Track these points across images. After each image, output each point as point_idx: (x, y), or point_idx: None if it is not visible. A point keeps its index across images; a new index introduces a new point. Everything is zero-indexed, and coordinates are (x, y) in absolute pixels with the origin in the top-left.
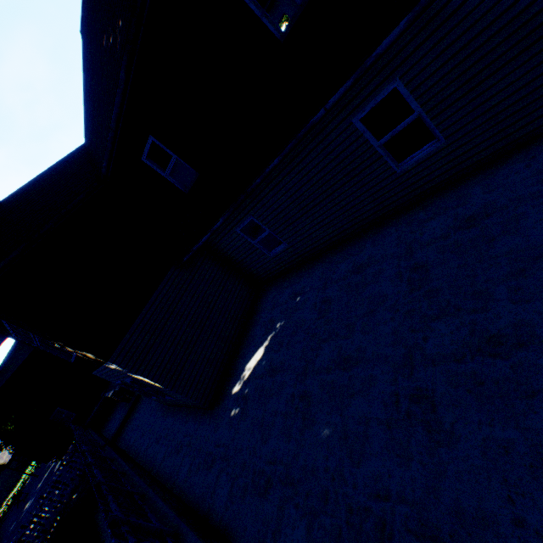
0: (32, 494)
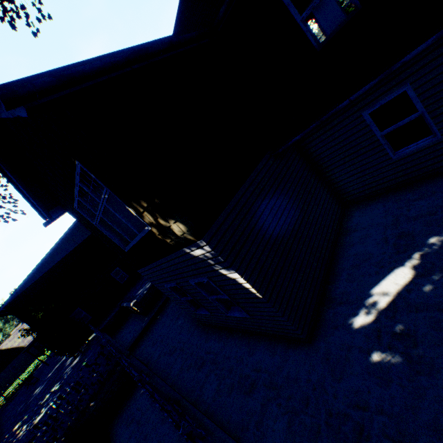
0: (42, 381)
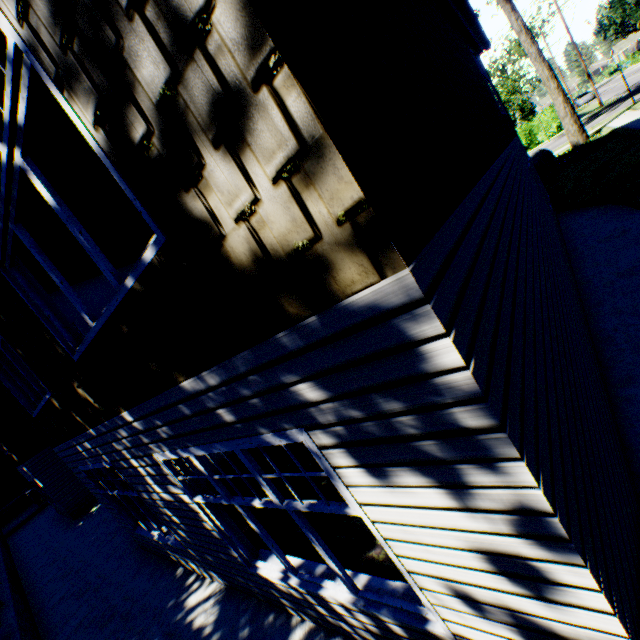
0: None
